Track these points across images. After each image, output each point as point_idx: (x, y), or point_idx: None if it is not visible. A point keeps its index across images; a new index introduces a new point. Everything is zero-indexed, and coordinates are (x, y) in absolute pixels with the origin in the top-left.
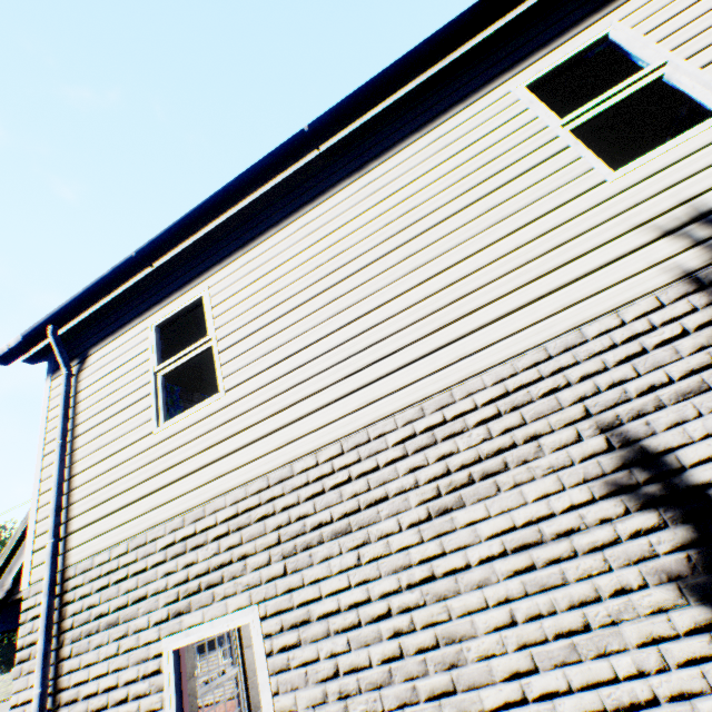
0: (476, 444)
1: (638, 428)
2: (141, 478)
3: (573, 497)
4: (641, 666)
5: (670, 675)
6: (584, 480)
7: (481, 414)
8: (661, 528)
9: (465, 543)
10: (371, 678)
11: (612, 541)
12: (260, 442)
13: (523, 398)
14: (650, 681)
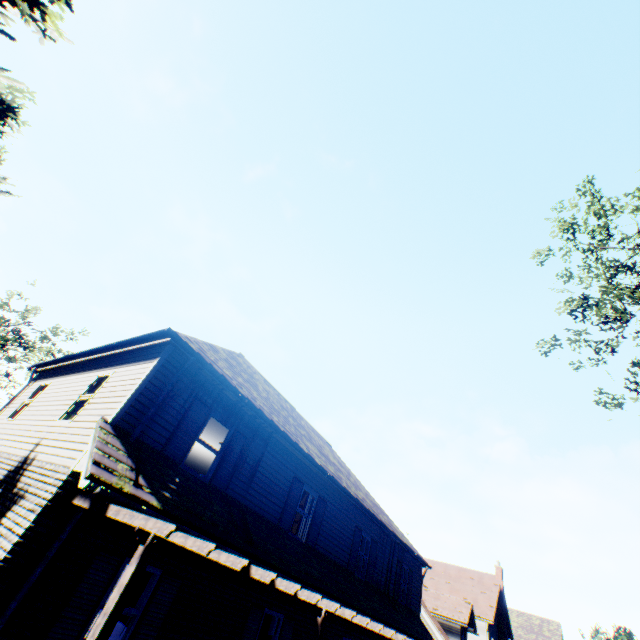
0: None
1: None
2: None
3: None
4: None
5: None
6: None
7: None
8: None
9: None
10: None
11: None
12: None
13: None
14: None
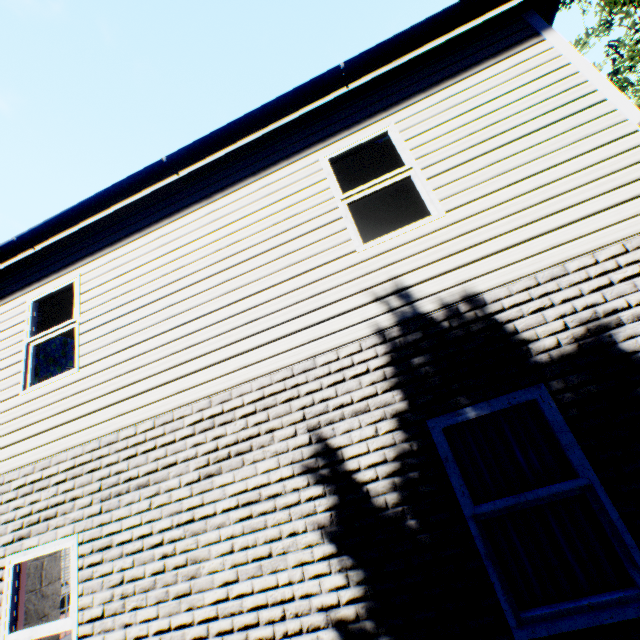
0: (238, 431)
1: (328, 431)
2: (6, 431)
3: (283, 473)
4: (292, 579)
5: (304, 584)
6: (292, 462)
7: (245, 410)
8: (323, 497)
9: (217, 498)
10: (143, 584)
11: (297, 502)
12: (100, 412)
13: (272, 402)
14: (294, 587)
